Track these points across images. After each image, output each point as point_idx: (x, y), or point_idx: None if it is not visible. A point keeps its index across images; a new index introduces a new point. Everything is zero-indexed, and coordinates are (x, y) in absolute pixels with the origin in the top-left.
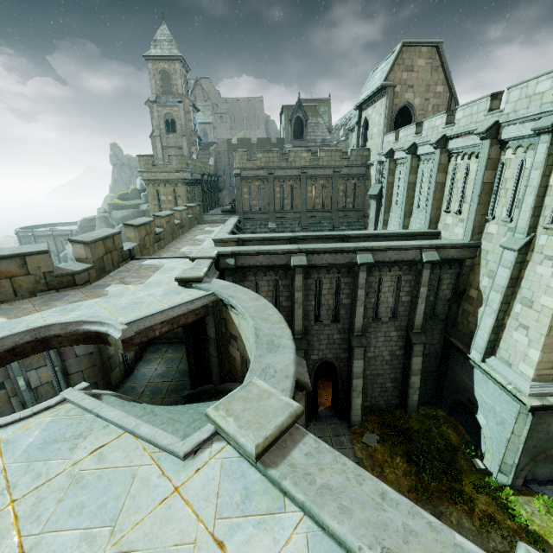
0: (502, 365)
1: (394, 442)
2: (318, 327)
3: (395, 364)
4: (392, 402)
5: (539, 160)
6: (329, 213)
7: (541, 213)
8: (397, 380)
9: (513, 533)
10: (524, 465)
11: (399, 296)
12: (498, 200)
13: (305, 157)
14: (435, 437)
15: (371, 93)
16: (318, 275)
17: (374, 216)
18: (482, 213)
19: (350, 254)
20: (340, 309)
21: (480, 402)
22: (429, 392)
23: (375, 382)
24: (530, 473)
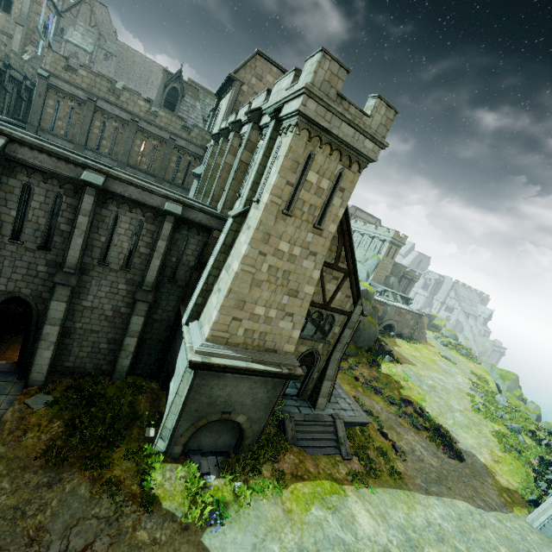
0: (196, 328)
1: (68, 406)
2: (16, 249)
3: (117, 322)
4: (104, 367)
5: (266, 141)
6: (154, 179)
7: (258, 190)
8: (115, 342)
9: (130, 498)
10: (185, 430)
11: (137, 245)
12: (247, 179)
13: (141, 106)
14: (122, 404)
15: (224, 81)
16: (29, 178)
17: (193, 196)
18: (236, 190)
19: (79, 169)
20: (54, 235)
21: (177, 368)
22: (152, 363)
23: (86, 339)
24: (195, 443)
